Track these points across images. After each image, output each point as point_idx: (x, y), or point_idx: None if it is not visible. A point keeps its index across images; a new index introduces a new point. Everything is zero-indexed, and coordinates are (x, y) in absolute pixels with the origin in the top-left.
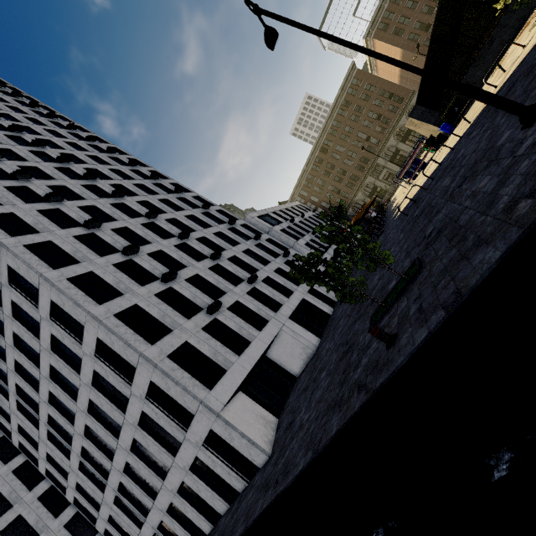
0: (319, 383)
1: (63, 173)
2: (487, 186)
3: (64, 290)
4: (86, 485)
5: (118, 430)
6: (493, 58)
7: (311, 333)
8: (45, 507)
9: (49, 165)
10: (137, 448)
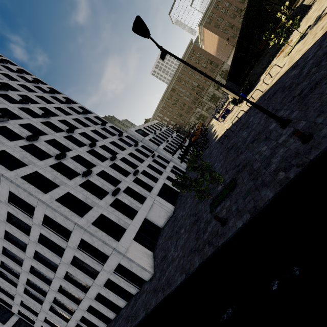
0: (181, 236)
1: (3, 98)
2: (266, 152)
3: (20, 185)
4: (29, 301)
5: (55, 267)
6: (266, 62)
7: (169, 203)
8: None
9: None
10: (68, 276)
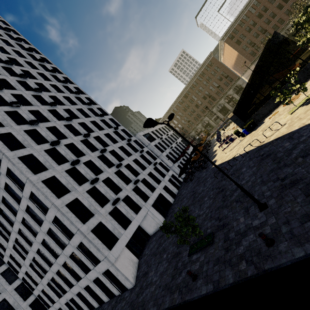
0: (162, 261)
1: (36, 99)
2: (241, 226)
3: (40, 189)
4: (32, 273)
5: (56, 254)
6: (273, 106)
7: (161, 215)
8: (4, 279)
9: (29, 93)
10: (66, 264)
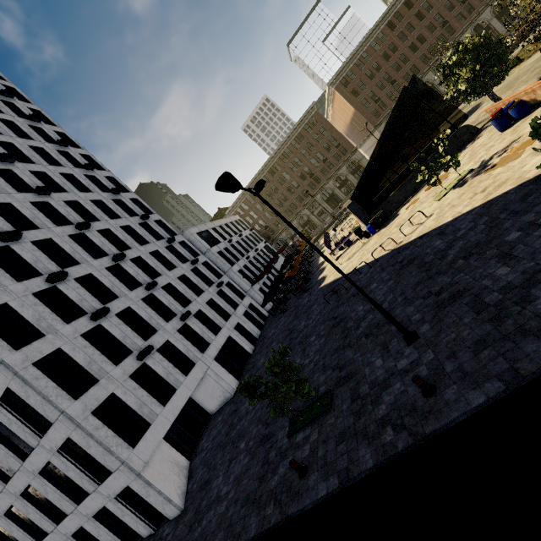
0: (238, 454)
1: None
2: (379, 372)
3: None
4: None
5: (7, 473)
6: (411, 190)
7: (232, 376)
8: None
9: None
10: (30, 492)
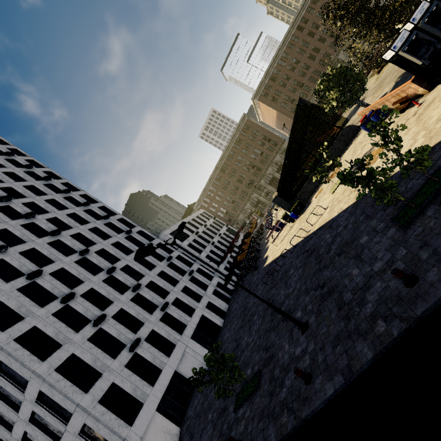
0: (207, 425)
1: (3, 212)
2: (286, 357)
3: (12, 352)
4: None
5: None
6: (318, 180)
7: (206, 349)
8: None
9: None
10: None
